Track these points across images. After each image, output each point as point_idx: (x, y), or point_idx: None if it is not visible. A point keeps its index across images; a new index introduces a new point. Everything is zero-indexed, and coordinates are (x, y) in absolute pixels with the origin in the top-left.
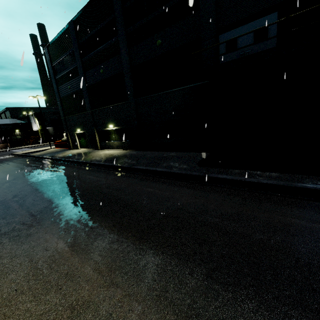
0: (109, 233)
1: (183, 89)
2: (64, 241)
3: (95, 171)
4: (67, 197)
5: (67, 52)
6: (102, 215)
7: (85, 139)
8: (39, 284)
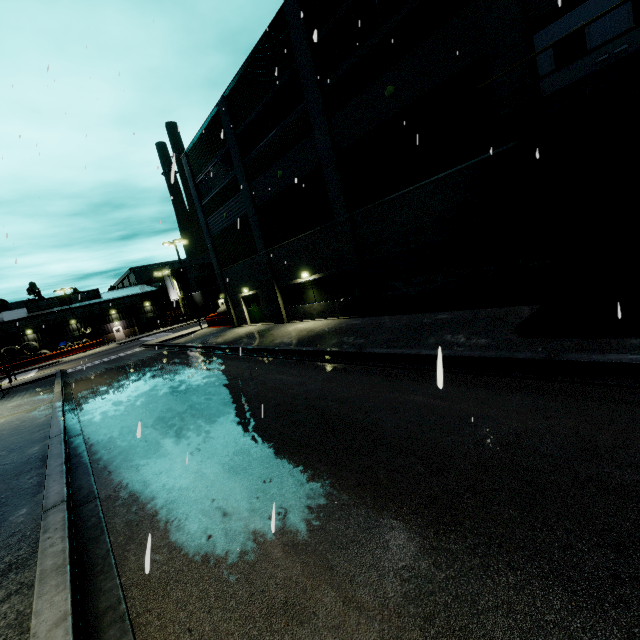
0: (355, 503)
1: (454, 174)
2: (262, 518)
3: (289, 365)
4: (248, 420)
5: (218, 155)
6: (327, 459)
7: (258, 305)
8: (233, 623)
